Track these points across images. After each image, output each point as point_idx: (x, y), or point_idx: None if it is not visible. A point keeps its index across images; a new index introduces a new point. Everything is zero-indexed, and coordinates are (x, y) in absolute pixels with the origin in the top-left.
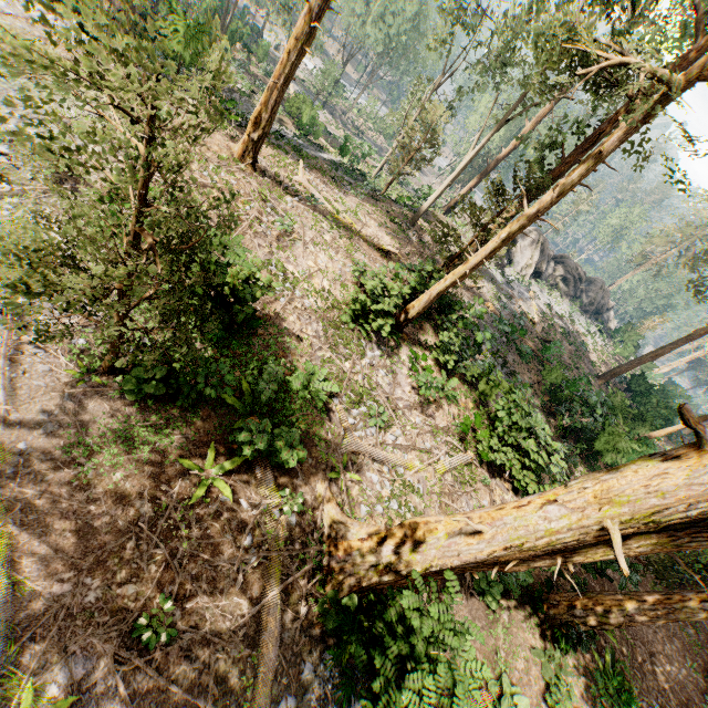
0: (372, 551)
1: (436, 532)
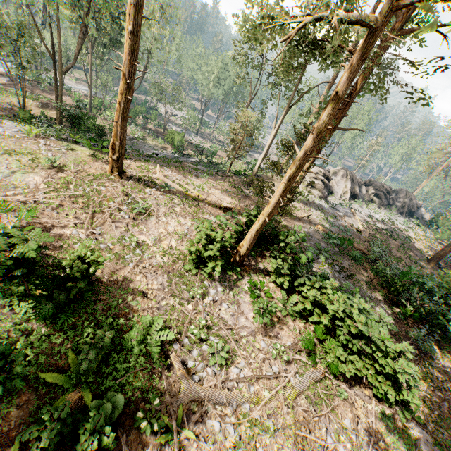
0: None
1: None
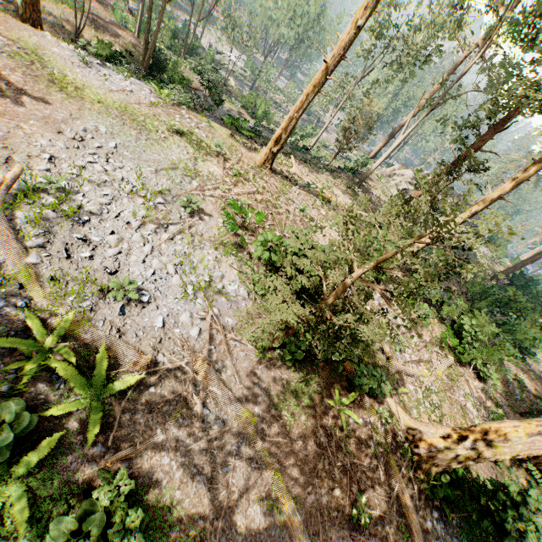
0: (454, 445)
1: (516, 433)
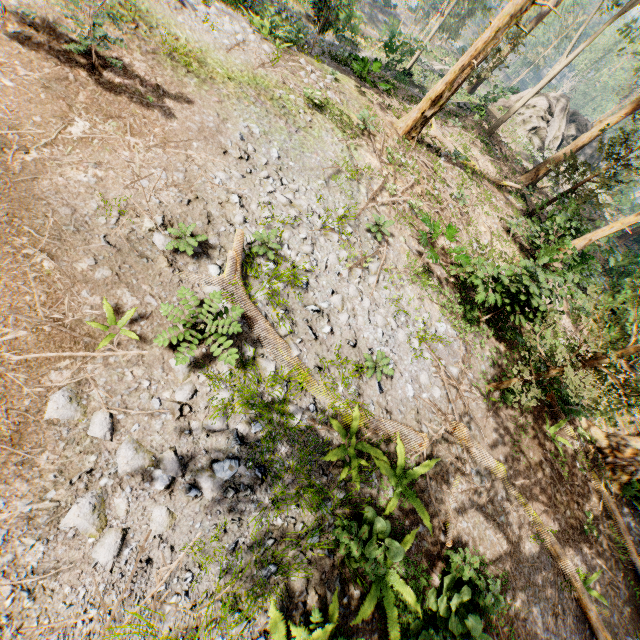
0: None
1: None
